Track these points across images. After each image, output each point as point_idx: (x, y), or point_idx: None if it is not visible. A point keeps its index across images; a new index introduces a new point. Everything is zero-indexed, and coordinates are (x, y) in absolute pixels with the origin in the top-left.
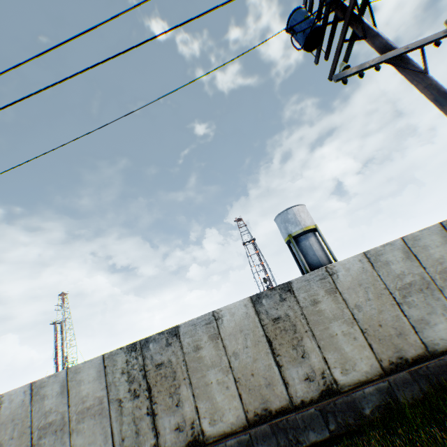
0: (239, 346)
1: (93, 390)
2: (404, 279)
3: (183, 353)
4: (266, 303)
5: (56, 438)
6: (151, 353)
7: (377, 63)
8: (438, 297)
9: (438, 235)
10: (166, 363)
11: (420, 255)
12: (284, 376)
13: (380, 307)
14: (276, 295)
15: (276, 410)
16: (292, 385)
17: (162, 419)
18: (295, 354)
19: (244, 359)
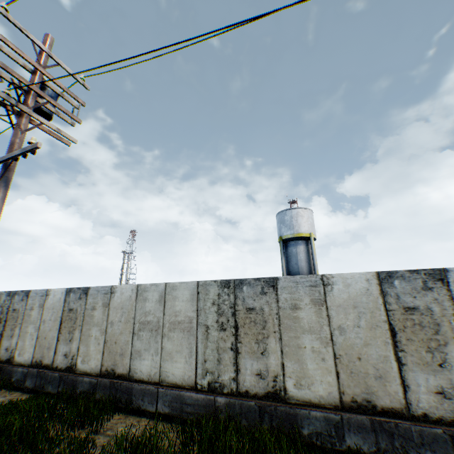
0: (48, 318)
1: None
2: (148, 316)
3: (26, 308)
4: (72, 296)
5: None
6: (15, 301)
7: None
8: (159, 341)
9: (190, 292)
10: (18, 310)
11: (169, 303)
12: (58, 347)
13: (123, 330)
14: (79, 294)
15: (45, 364)
16: (58, 354)
17: (4, 341)
18: (68, 337)
19: (47, 326)
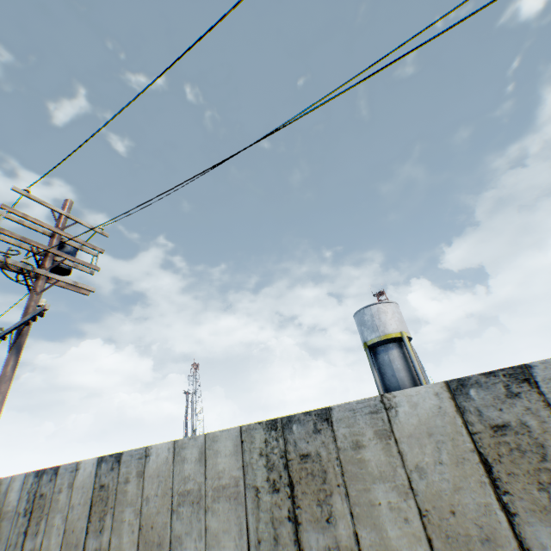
0: (77, 500)
1: (15, 498)
2: (187, 483)
3: (54, 490)
4: (104, 467)
5: None
6: (43, 482)
7: (7, 334)
8: (202, 517)
9: (233, 442)
10: (45, 495)
11: (210, 460)
12: (86, 542)
13: (160, 507)
14: (111, 462)
15: None
16: None
17: (28, 540)
18: (98, 525)
19: (75, 513)
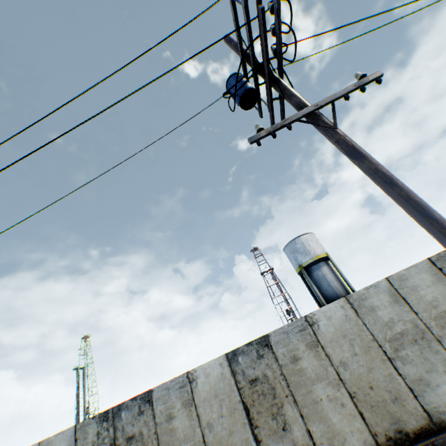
0: (213, 415)
1: None
2: (393, 327)
3: (155, 422)
4: (242, 361)
5: None
6: (123, 422)
7: (289, 122)
8: (437, 349)
9: (427, 273)
10: (137, 436)
11: (410, 297)
12: None
13: (370, 364)
14: (253, 351)
15: None
16: None
17: None
18: (275, 425)
19: (218, 431)
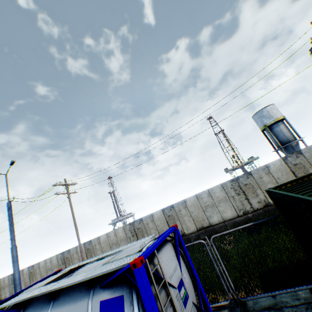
0: (279, 175)
1: (220, 194)
2: None
3: (254, 180)
4: (289, 159)
5: (212, 209)
6: (241, 181)
7: None
8: None
9: None
10: (248, 184)
11: None
12: None
13: None
14: (293, 156)
15: None
16: None
17: (251, 200)
18: None
19: (282, 179)
